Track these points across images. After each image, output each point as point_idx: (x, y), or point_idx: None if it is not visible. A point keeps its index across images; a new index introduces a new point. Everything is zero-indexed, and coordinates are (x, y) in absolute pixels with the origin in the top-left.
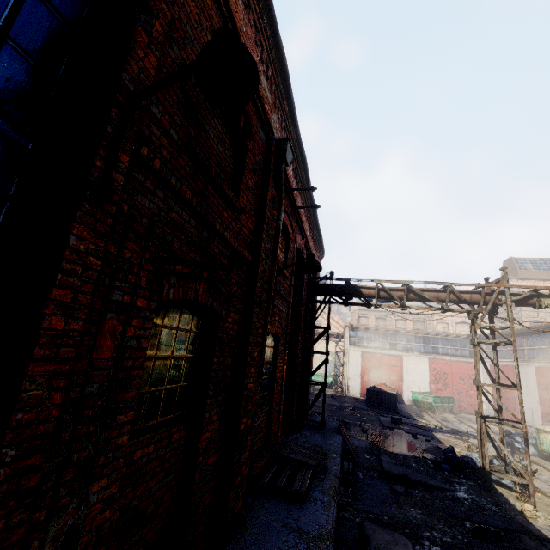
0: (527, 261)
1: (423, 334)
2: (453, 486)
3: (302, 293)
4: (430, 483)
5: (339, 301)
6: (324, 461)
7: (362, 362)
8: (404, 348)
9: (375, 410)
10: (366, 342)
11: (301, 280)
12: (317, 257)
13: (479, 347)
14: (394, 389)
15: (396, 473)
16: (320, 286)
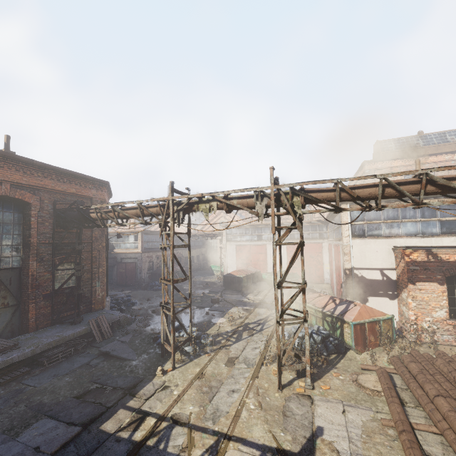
0: (391, 142)
1: (282, 225)
2: (139, 356)
3: (30, 227)
4: (121, 356)
5: (88, 224)
6: (1, 354)
7: (236, 253)
8: (268, 238)
9: (225, 291)
10: (239, 237)
11: (29, 216)
12: (84, 188)
13: (326, 229)
14: (249, 273)
15: (105, 350)
16: (62, 216)
